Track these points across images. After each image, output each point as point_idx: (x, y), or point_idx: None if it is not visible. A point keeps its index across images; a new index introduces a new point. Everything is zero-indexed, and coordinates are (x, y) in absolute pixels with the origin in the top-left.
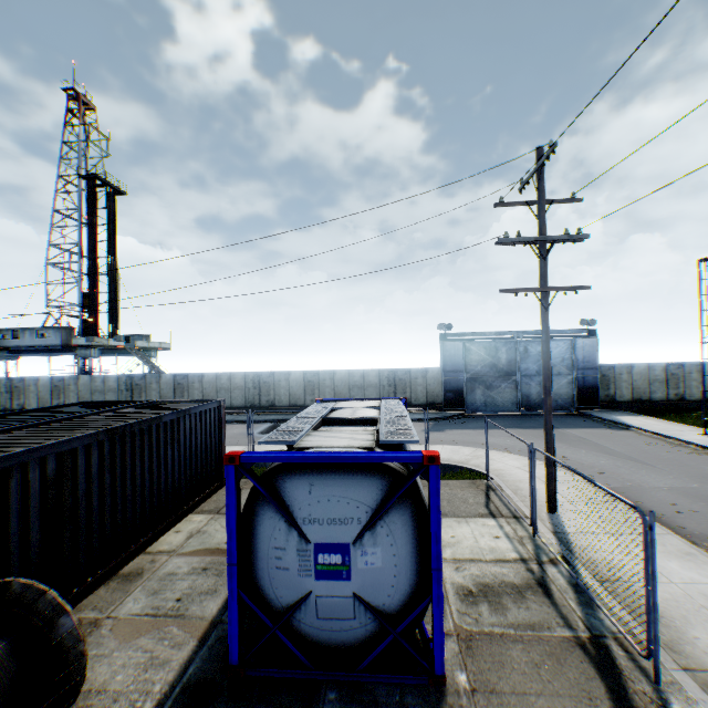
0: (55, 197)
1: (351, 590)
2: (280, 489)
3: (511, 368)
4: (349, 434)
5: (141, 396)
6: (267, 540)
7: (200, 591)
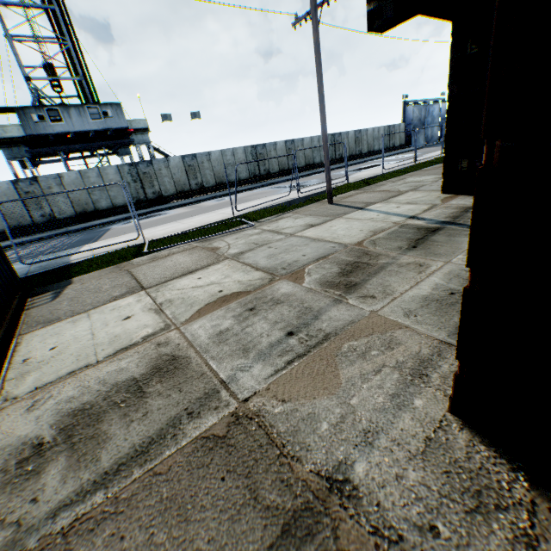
0: None
1: None
2: None
3: (424, 121)
4: None
5: (264, 164)
6: None
7: None
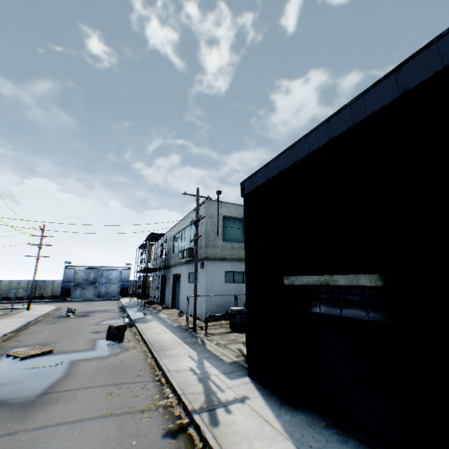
0: None
1: None
2: None
3: (95, 281)
4: None
5: None
6: None
7: None
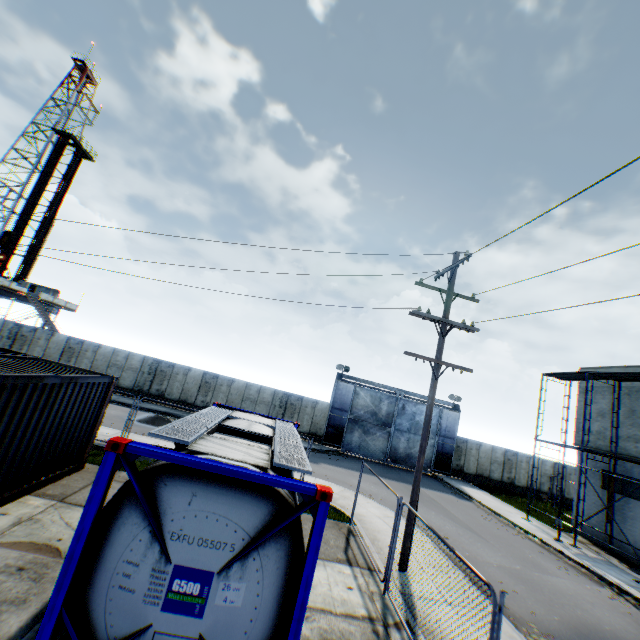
0: (20, 137)
1: (198, 630)
2: (158, 492)
3: (388, 420)
4: (244, 447)
5: (22, 348)
6: (121, 549)
7: (6, 598)
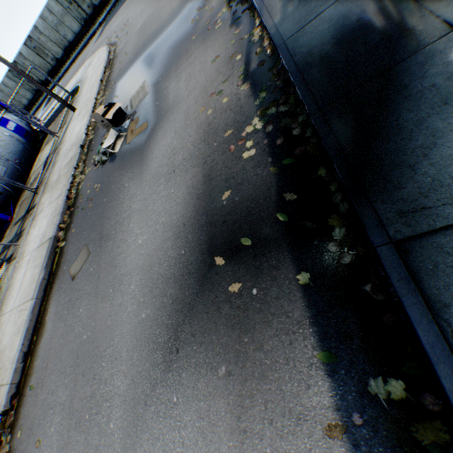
0: None
1: None
2: None
3: None
4: None
5: None
6: None
7: None
